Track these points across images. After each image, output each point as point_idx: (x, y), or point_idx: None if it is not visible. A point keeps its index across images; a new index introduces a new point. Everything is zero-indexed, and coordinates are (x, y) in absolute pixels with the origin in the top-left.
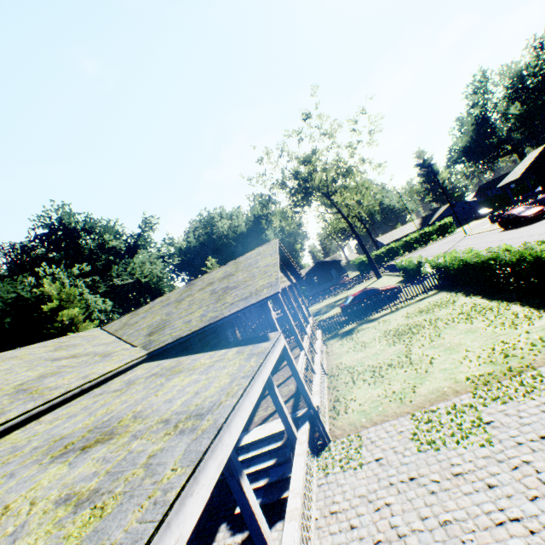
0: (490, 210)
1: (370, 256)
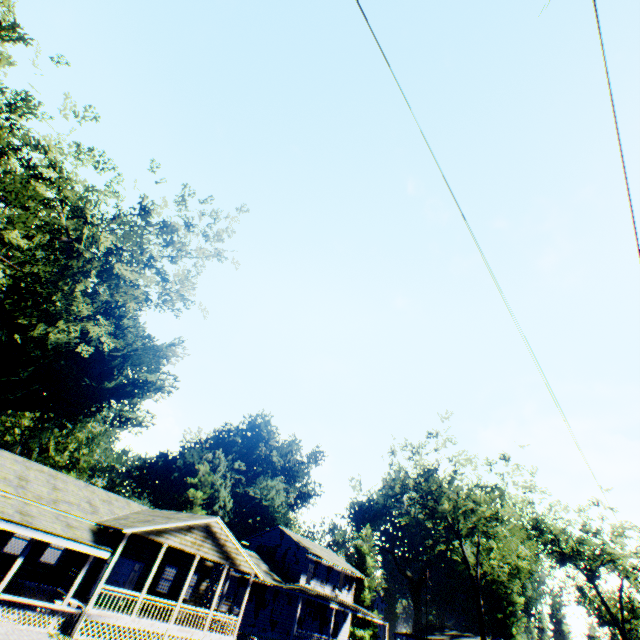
0: None
1: None
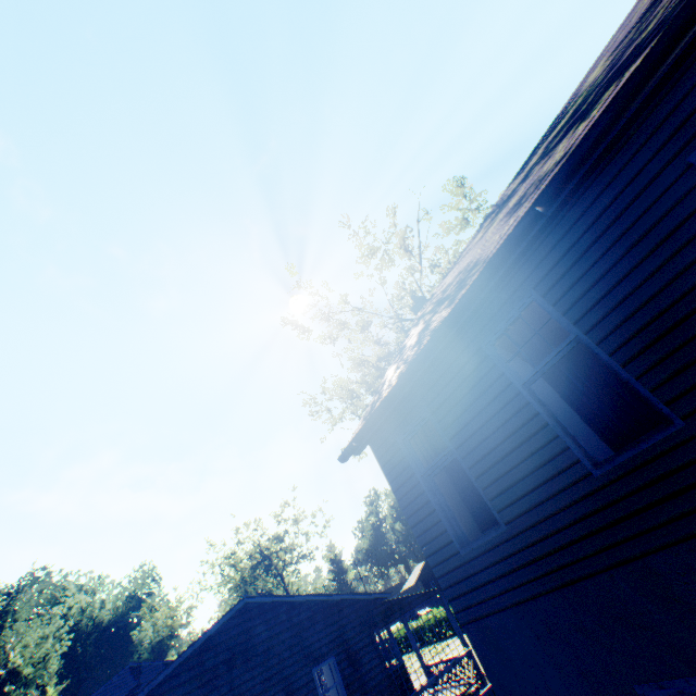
0: None
1: None
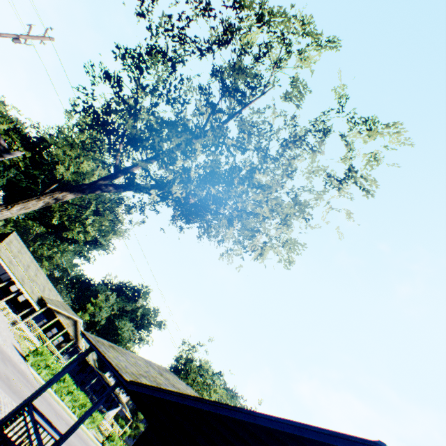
0: None
1: None
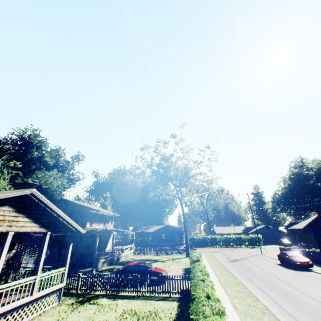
0: (290, 242)
1: (187, 237)
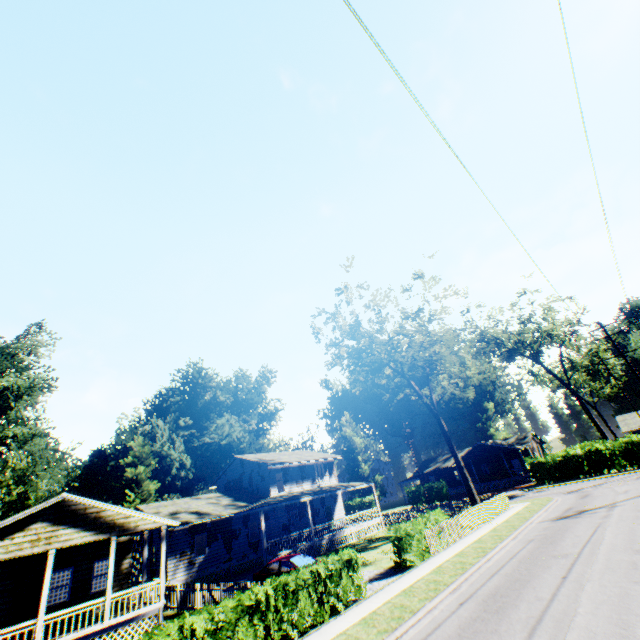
0: None
1: (464, 474)
